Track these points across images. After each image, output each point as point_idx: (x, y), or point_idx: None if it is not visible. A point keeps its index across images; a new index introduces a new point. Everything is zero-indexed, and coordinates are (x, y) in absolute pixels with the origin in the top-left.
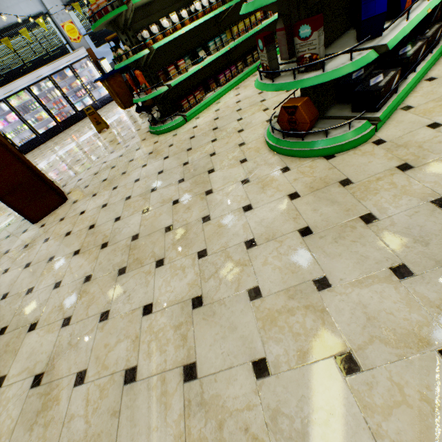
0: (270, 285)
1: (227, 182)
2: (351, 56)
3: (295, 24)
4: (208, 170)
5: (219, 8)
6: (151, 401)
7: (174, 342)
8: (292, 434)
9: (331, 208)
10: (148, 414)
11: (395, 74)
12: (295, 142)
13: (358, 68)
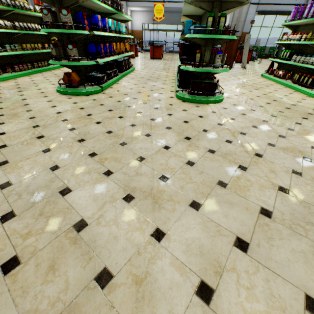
0: (71, 118)
1: (38, 102)
2: (88, 60)
3: (66, 43)
4: (22, 99)
5: (13, 30)
6: (22, 146)
7: (28, 135)
8: (85, 133)
9: (90, 104)
10: (22, 148)
11: (105, 75)
12: (72, 89)
13: (91, 64)
